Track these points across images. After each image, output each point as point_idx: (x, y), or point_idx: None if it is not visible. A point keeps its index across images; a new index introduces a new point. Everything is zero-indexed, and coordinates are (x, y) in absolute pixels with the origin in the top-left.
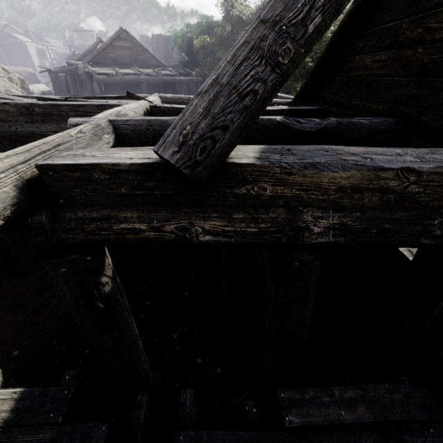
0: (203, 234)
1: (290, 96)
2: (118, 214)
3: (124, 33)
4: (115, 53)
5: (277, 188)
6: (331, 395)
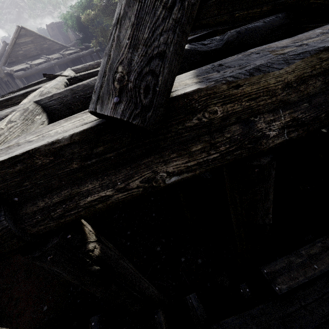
0: (168, 178)
1: None
2: (79, 189)
3: (23, 30)
4: (22, 50)
5: (227, 106)
6: (301, 256)
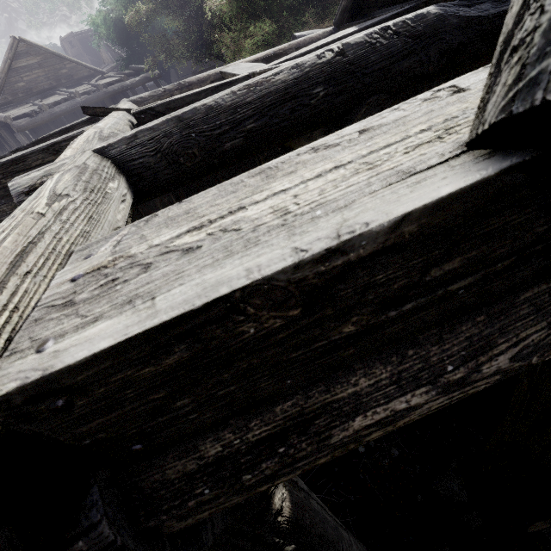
0: None
1: (313, 31)
2: (332, 397)
3: (22, 44)
4: (23, 80)
5: None
6: None
